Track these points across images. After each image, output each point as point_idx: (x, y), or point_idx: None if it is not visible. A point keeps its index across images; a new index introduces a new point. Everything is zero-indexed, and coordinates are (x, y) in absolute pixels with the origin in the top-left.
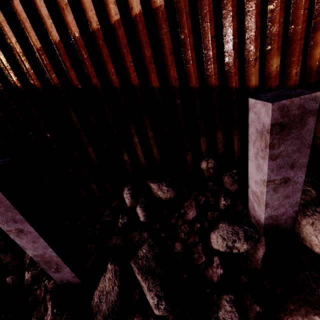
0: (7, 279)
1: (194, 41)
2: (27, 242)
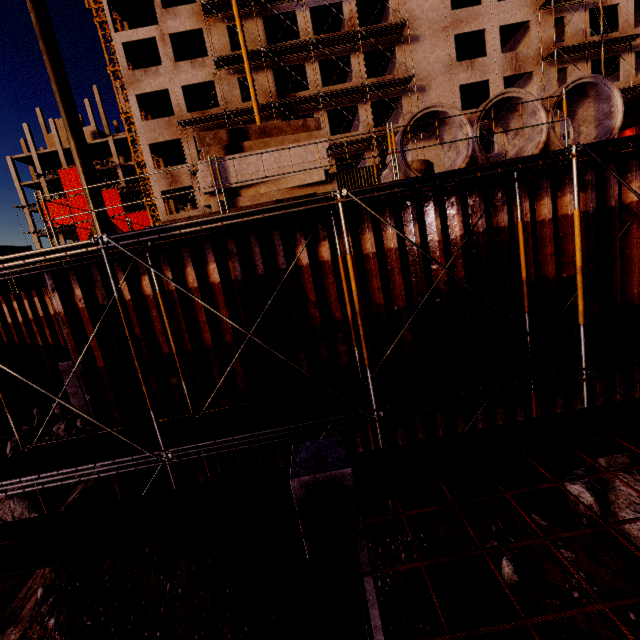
0: None
1: None
2: None
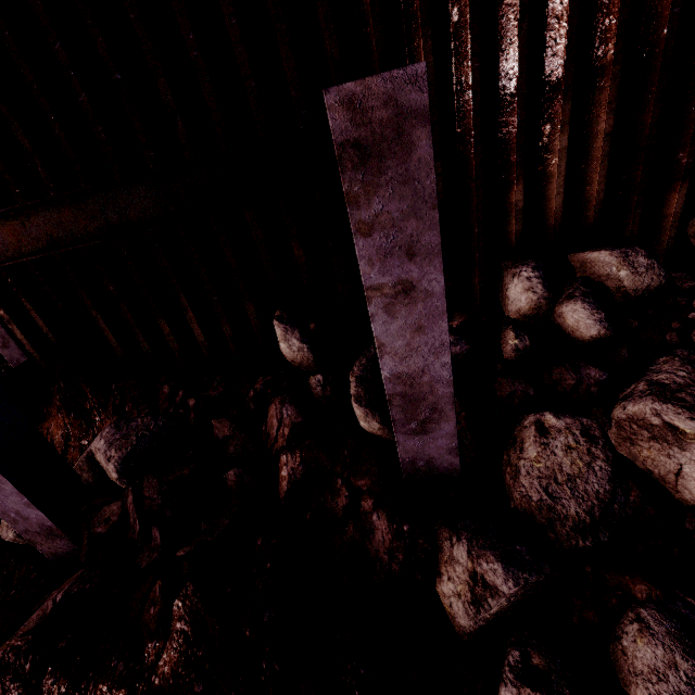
0: (225, 475)
1: None
2: (399, 331)
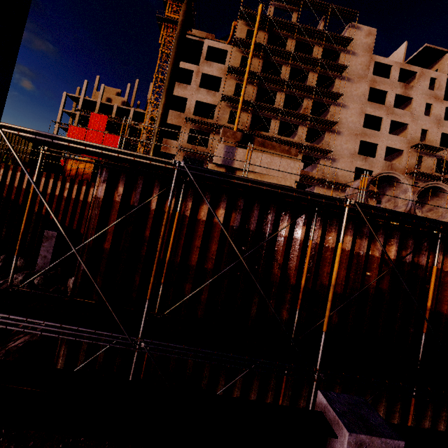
0: None
1: (72, 211)
2: None
